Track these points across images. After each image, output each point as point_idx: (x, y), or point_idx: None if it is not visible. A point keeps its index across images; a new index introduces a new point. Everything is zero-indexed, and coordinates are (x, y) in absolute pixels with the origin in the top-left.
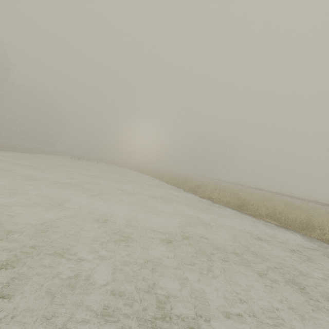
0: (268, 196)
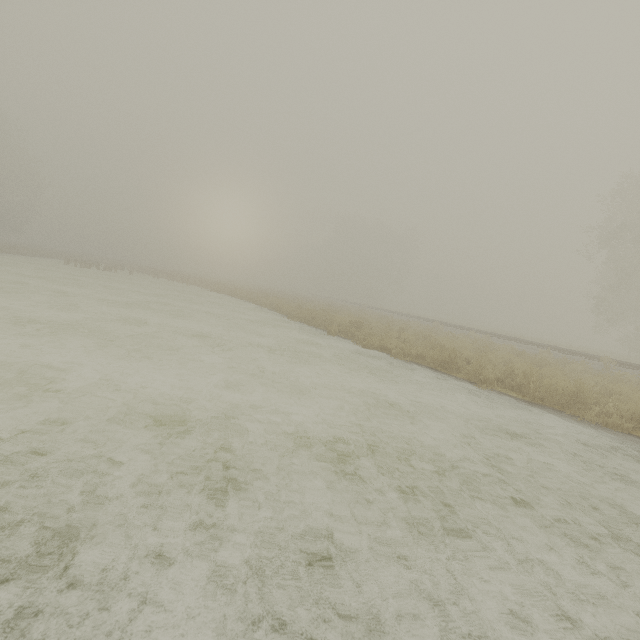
0: (482, 341)
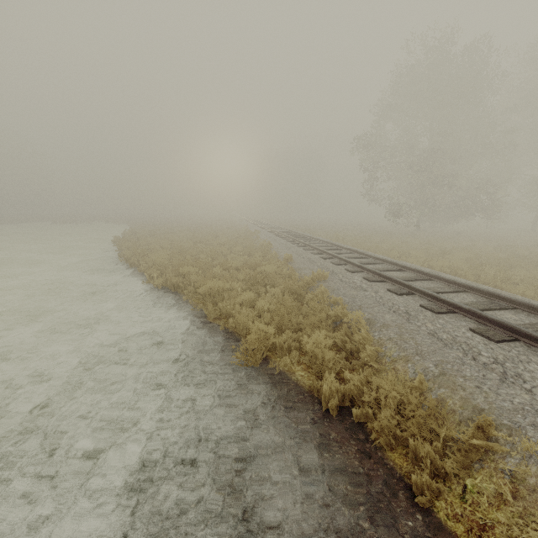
0: (224, 232)
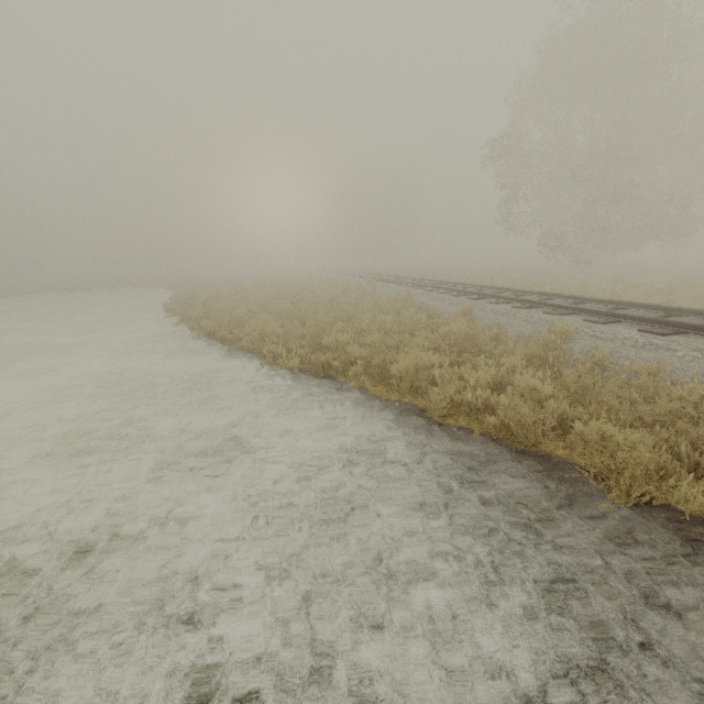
0: (318, 287)
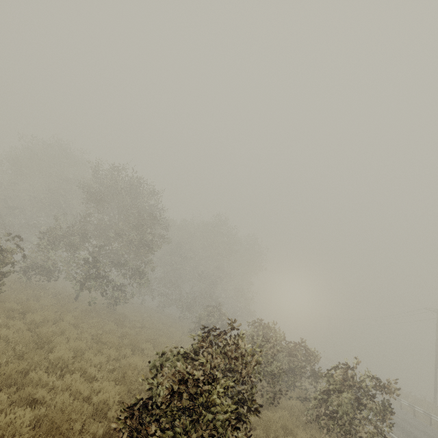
0: None
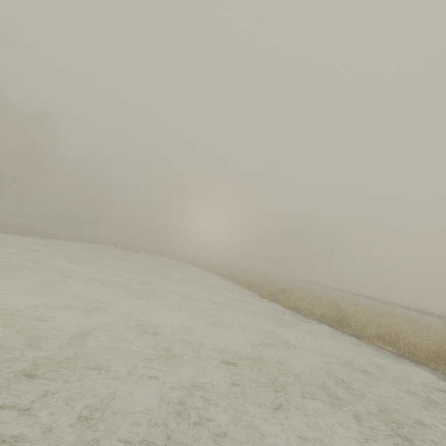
0: (385, 309)
